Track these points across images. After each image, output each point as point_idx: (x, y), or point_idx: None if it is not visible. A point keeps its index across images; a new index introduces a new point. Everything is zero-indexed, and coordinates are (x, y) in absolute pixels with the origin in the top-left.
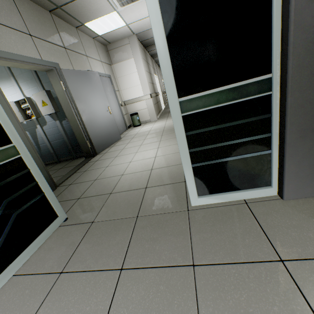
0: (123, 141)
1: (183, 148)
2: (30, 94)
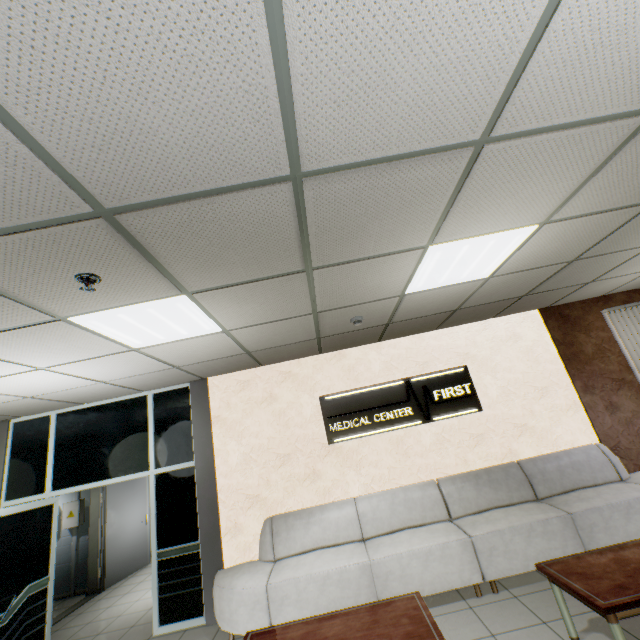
0: (150, 568)
1: (155, 582)
2: (60, 500)
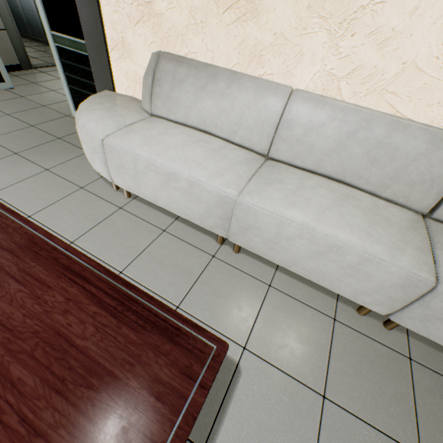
0: None
1: (59, 69)
2: None
